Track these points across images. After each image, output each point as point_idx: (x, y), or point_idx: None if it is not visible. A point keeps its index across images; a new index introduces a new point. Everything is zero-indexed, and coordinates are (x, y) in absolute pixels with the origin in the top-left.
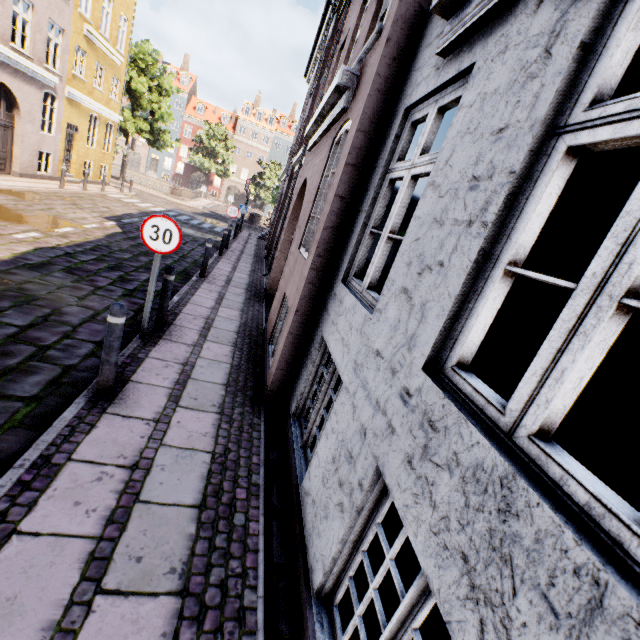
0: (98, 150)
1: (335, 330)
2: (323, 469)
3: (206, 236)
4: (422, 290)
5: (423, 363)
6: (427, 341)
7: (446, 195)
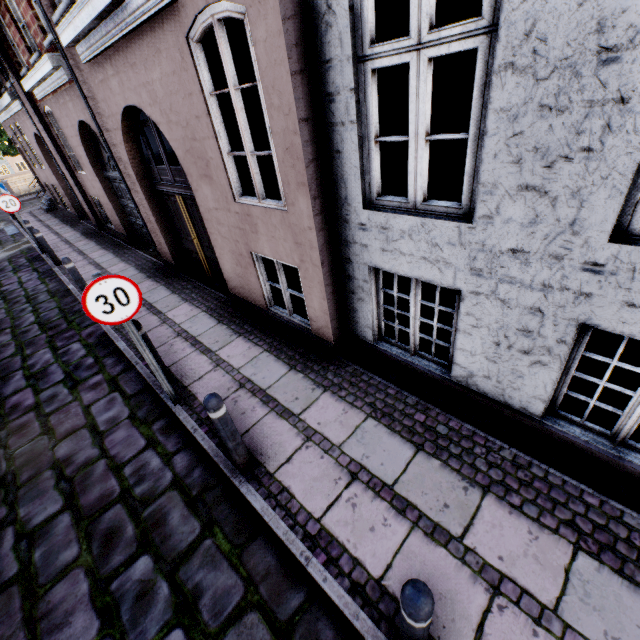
0: None
1: (398, 255)
2: (484, 354)
3: None
4: (564, 181)
5: (608, 238)
6: (604, 220)
7: (553, 77)
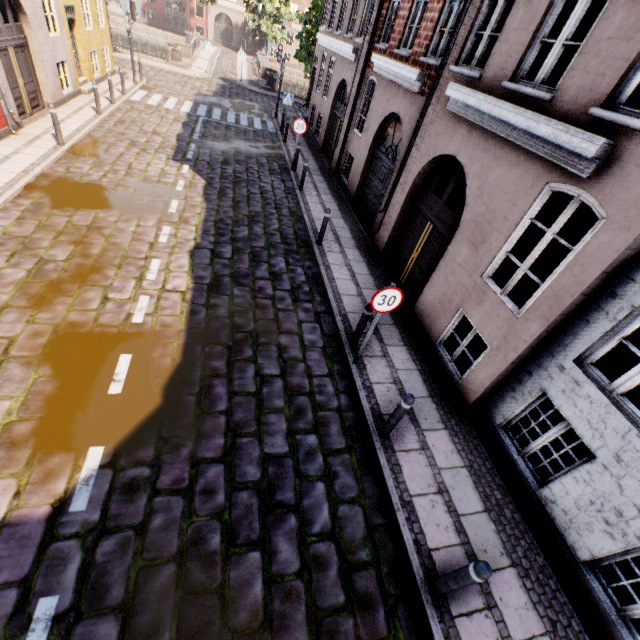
0: (95, 29)
1: (571, 403)
2: (575, 499)
3: (261, 149)
4: None
5: None
6: None
7: None
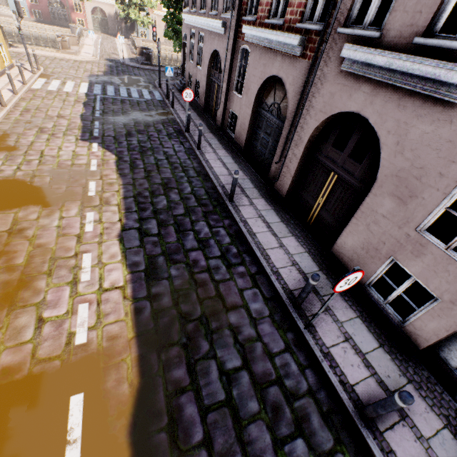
0: None
1: None
2: None
3: (155, 116)
4: None
5: None
6: None
7: None
